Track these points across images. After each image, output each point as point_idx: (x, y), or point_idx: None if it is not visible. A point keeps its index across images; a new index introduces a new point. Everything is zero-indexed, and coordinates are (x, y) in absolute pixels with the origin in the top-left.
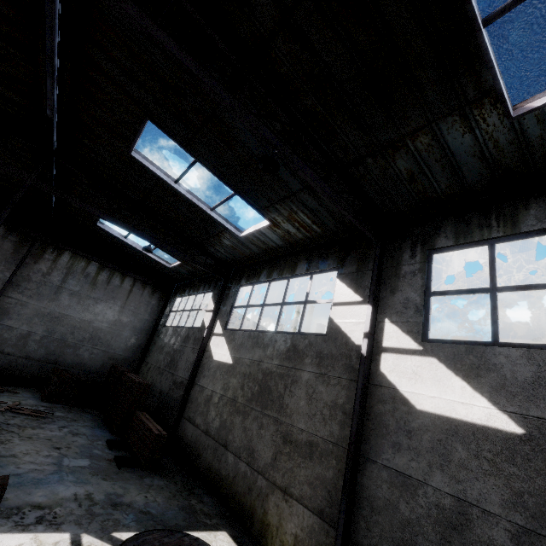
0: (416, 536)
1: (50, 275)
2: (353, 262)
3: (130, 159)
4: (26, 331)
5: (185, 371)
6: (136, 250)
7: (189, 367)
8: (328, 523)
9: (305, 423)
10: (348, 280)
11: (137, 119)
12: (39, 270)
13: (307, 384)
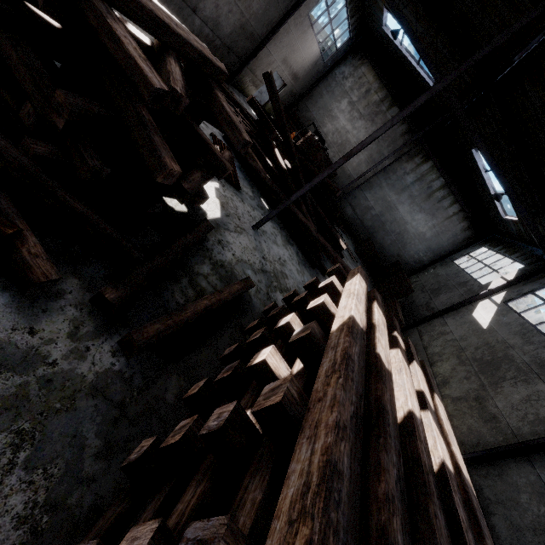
0: (515, 510)
1: (408, 175)
2: None
3: None
4: (371, 205)
5: (441, 304)
6: (485, 186)
7: (447, 304)
8: (461, 450)
9: (504, 406)
10: None
11: None
12: (404, 168)
13: (536, 392)
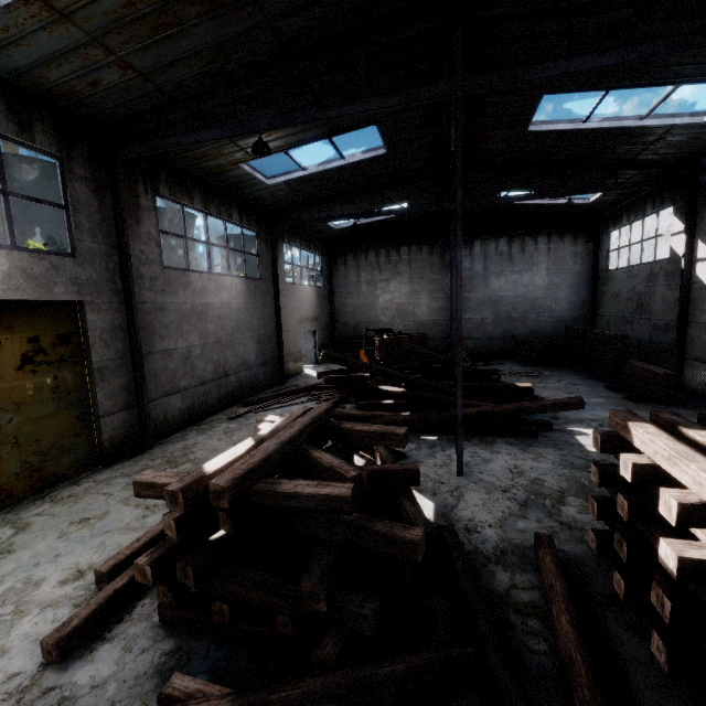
0: None
1: (473, 268)
2: None
3: (525, 135)
4: (479, 319)
5: (666, 313)
6: (540, 205)
7: (671, 307)
8: None
9: None
10: None
11: (531, 102)
12: (464, 268)
13: None
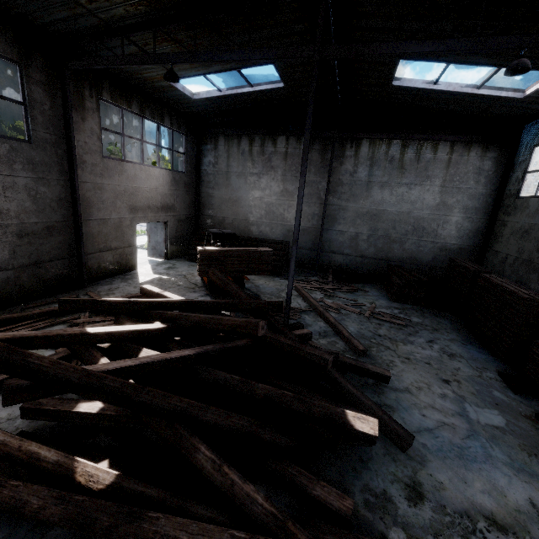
0: None
1: (356, 172)
2: None
3: None
4: (353, 233)
5: None
6: (453, 95)
7: None
8: None
9: None
10: None
11: None
12: (346, 171)
13: None
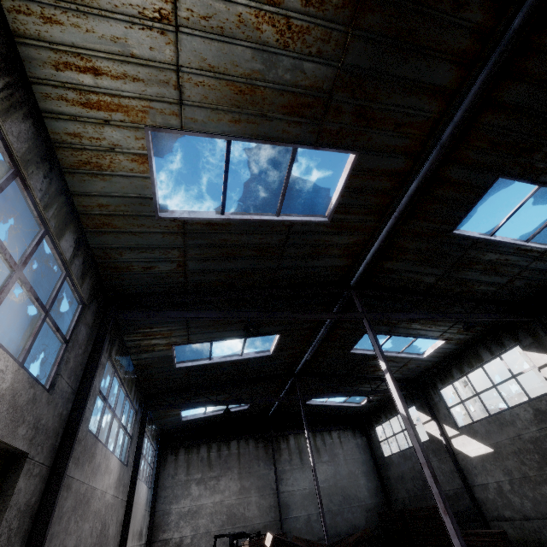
0: None
1: (292, 459)
2: (525, 336)
3: (347, 354)
4: (305, 515)
5: (450, 482)
6: (333, 406)
7: (451, 476)
8: None
9: None
10: (533, 348)
11: (358, 336)
12: (285, 460)
13: None
